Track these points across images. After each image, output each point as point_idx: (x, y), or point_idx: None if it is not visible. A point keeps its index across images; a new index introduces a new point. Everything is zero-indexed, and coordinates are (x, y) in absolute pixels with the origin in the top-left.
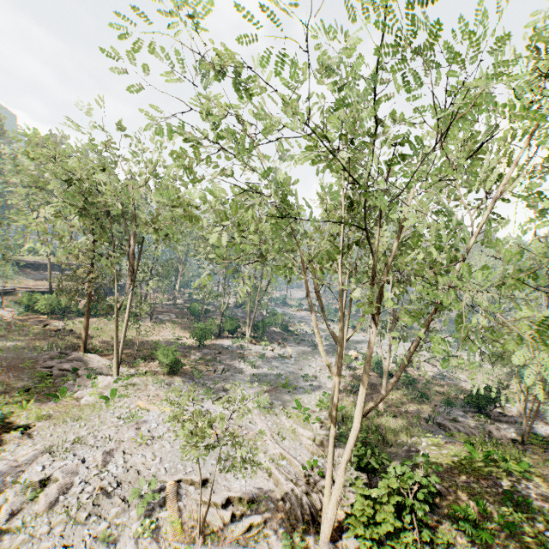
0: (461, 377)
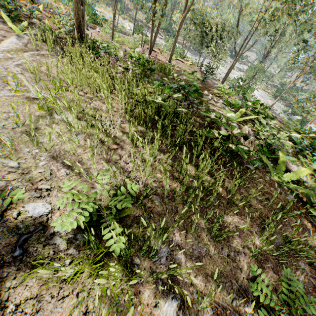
0: None
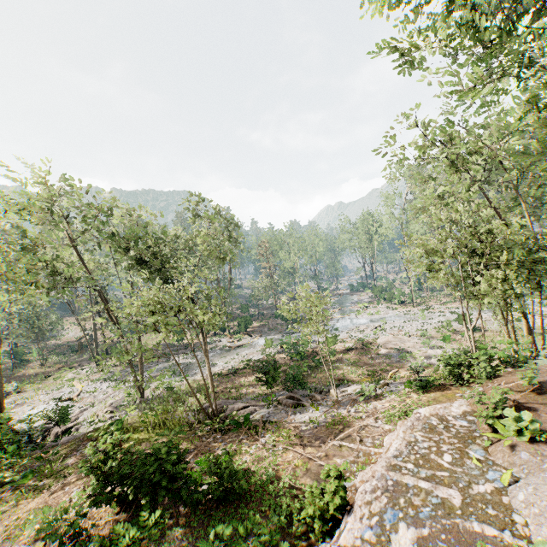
0: (415, 354)
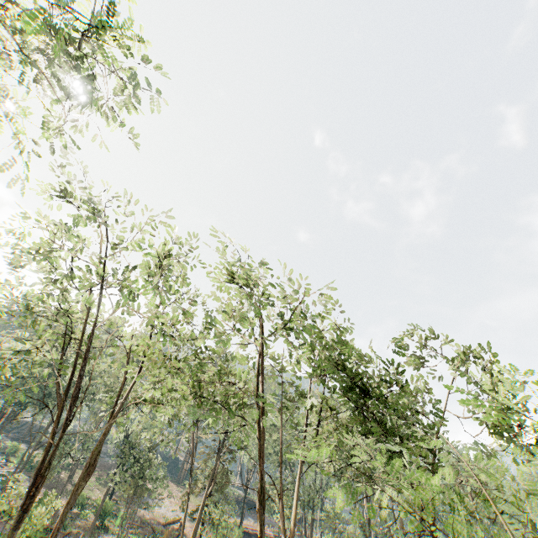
0: None
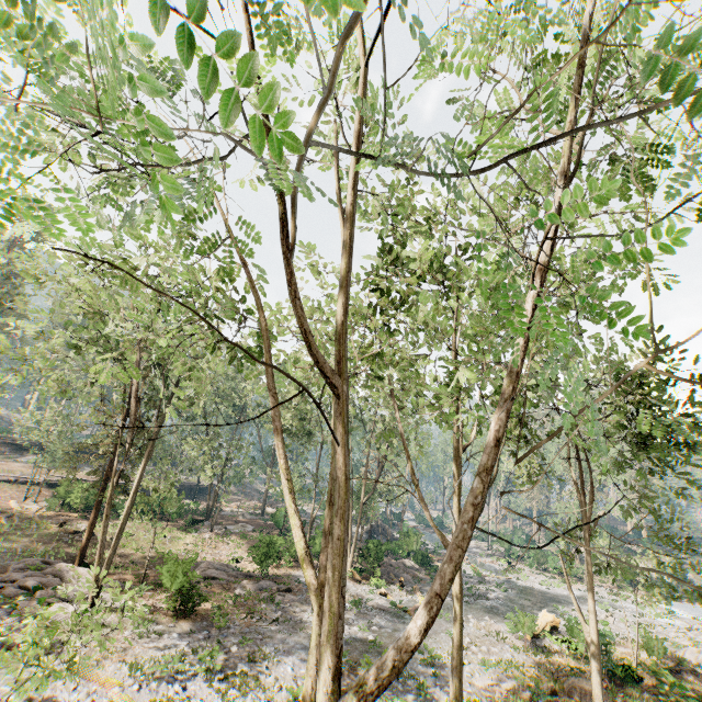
0: None
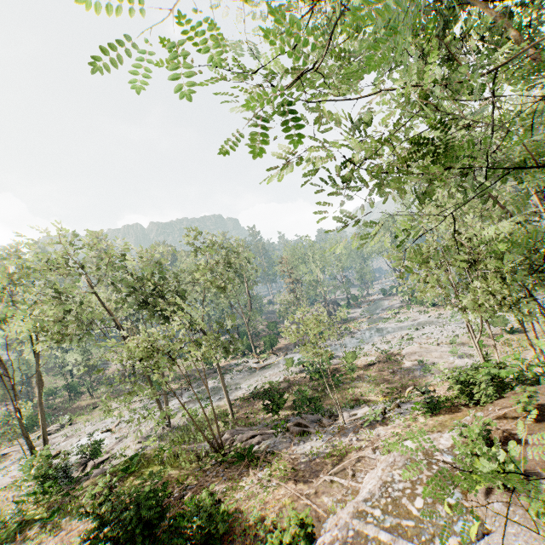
0: (439, 366)
